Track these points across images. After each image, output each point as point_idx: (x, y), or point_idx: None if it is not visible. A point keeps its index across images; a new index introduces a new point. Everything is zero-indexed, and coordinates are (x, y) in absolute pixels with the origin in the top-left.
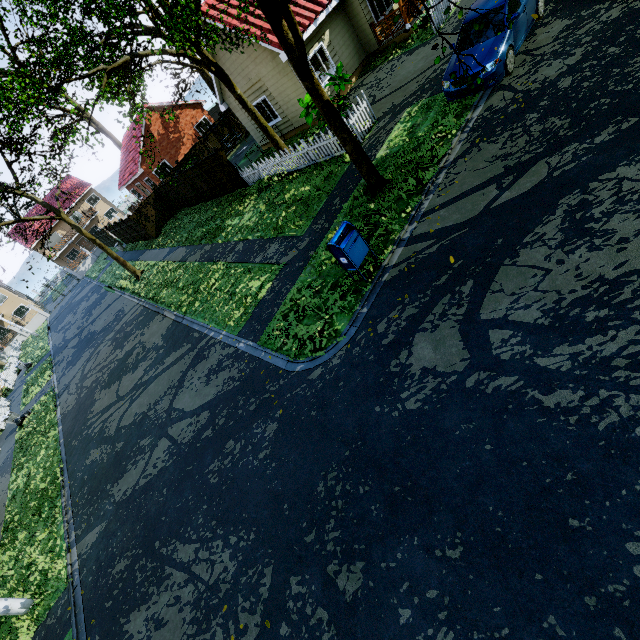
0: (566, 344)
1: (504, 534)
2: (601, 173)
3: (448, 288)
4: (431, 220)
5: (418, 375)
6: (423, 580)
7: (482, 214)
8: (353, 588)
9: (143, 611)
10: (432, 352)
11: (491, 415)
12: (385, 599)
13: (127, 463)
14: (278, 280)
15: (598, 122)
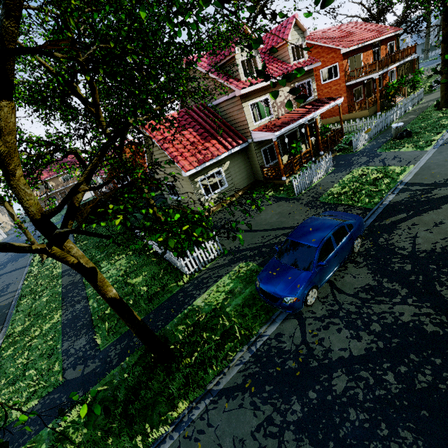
0: None
1: None
2: None
3: None
4: None
5: None
6: None
7: None
8: None
9: None
10: None
11: None
12: None
13: None
14: (42, 404)
15: None
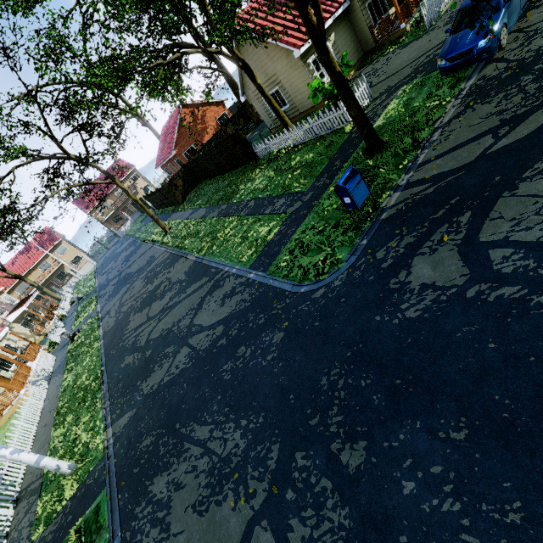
0: None
1: (512, 419)
2: None
3: (445, 219)
4: (427, 168)
5: (417, 290)
6: (427, 457)
7: (478, 159)
8: (356, 463)
9: (165, 476)
10: (431, 271)
11: (494, 319)
12: (388, 473)
13: (154, 365)
14: (284, 225)
15: None
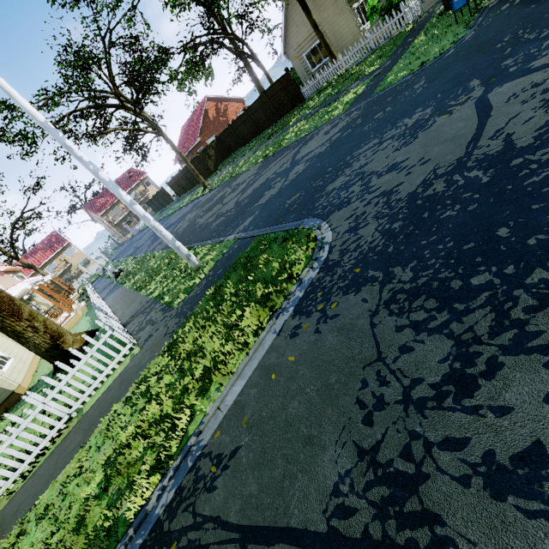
0: None
1: None
2: None
3: None
4: None
5: None
6: None
7: None
8: None
9: (339, 179)
10: None
11: None
12: None
13: (262, 195)
14: (372, 82)
15: None
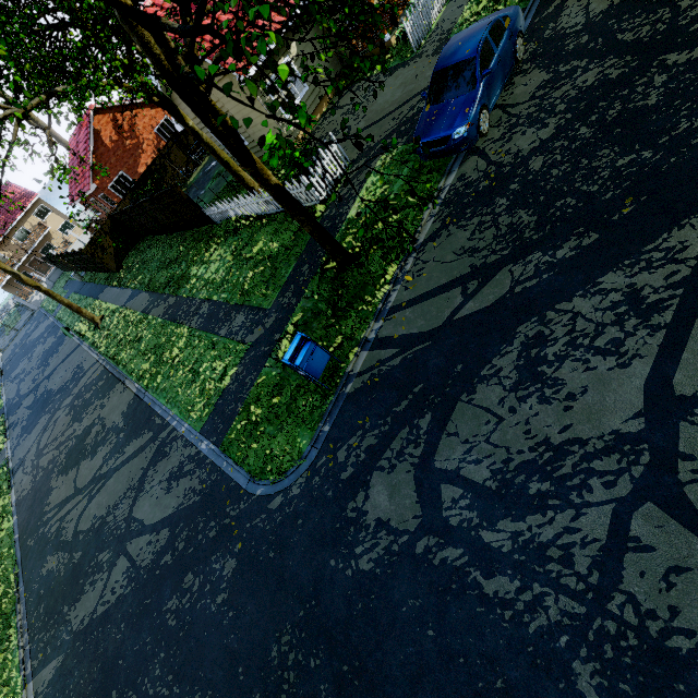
0: (509, 518)
1: None
2: (559, 301)
3: (407, 418)
4: (397, 321)
5: (373, 527)
6: None
7: (445, 326)
8: None
9: None
10: (387, 500)
11: (436, 593)
12: None
13: (85, 582)
14: (243, 366)
15: (562, 229)
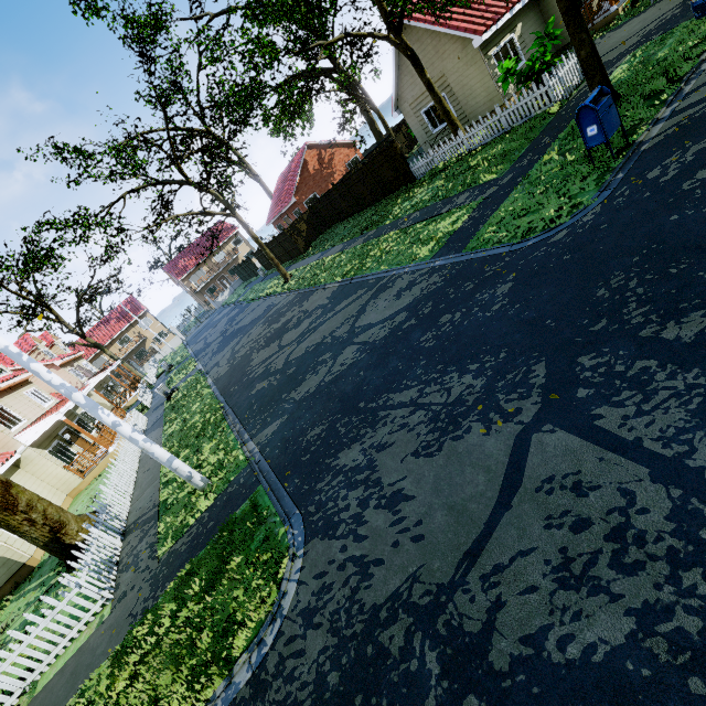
0: None
1: None
2: None
3: None
4: (703, 91)
5: None
6: None
7: None
8: (693, 331)
9: (356, 447)
10: None
11: None
12: None
13: (305, 375)
14: (477, 210)
15: None
